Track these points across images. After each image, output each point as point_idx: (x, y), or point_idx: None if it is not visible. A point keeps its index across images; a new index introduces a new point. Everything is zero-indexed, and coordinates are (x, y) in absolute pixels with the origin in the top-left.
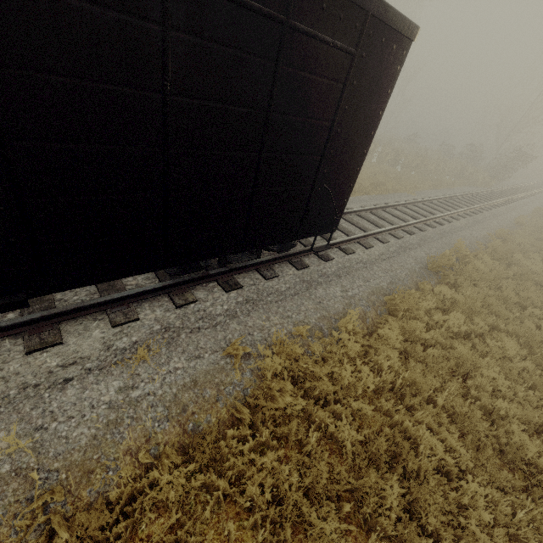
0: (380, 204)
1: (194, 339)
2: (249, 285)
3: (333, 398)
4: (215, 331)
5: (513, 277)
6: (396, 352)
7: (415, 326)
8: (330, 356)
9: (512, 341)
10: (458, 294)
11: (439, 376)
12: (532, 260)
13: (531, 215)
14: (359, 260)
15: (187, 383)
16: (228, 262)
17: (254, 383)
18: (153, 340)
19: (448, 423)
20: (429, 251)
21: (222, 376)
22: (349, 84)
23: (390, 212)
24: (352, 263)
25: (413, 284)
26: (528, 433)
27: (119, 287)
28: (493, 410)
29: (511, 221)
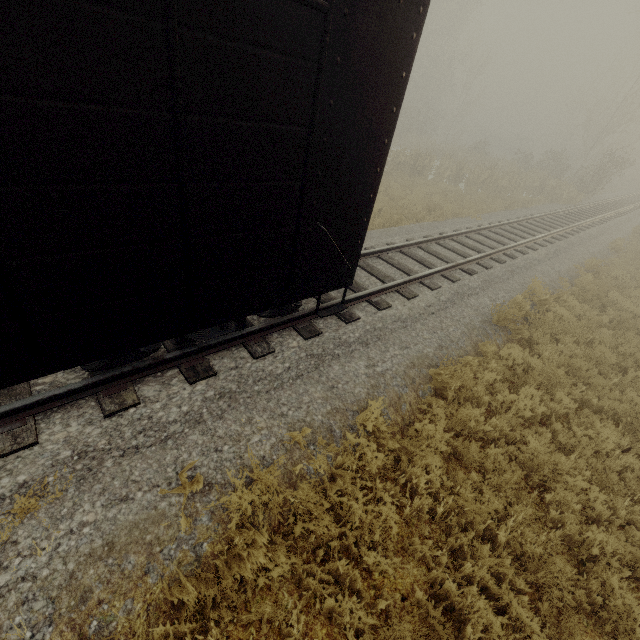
0: (433, 234)
1: (126, 467)
2: (227, 369)
3: (340, 543)
4: (163, 449)
5: (609, 325)
6: (440, 459)
7: (469, 414)
8: (341, 473)
9: (608, 429)
10: (534, 355)
11: (503, 493)
12: (633, 298)
13: (630, 237)
14: (396, 318)
15: (95, 550)
16: (192, 340)
17: (215, 533)
18: (54, 478)
19: (516, 568)
20: (496, 296)
21: (160, 528)
22: (328, 63)
23: (445, 245)
24: (386, 322)
25: (471, 346)
26: (635, 594)
27: (19, 390)
28: (583, 539)
29: (604, 246)
